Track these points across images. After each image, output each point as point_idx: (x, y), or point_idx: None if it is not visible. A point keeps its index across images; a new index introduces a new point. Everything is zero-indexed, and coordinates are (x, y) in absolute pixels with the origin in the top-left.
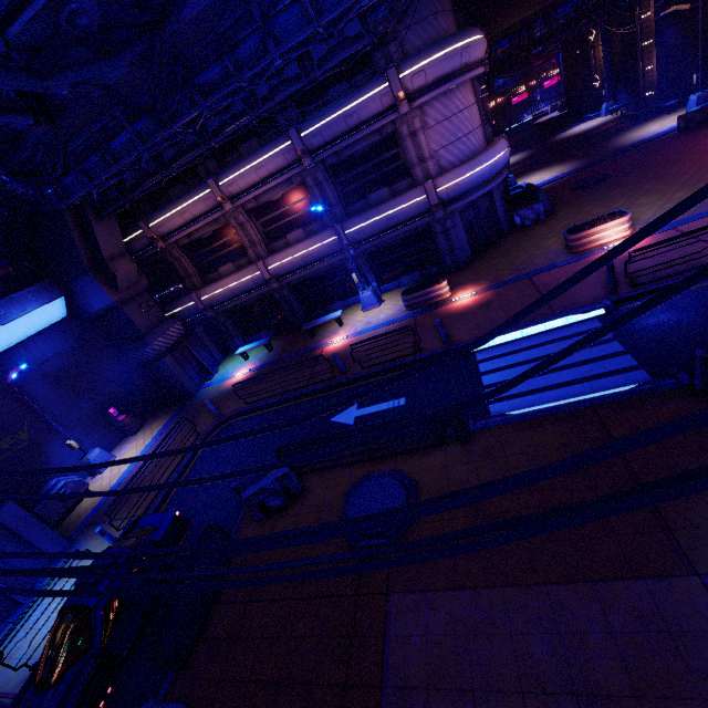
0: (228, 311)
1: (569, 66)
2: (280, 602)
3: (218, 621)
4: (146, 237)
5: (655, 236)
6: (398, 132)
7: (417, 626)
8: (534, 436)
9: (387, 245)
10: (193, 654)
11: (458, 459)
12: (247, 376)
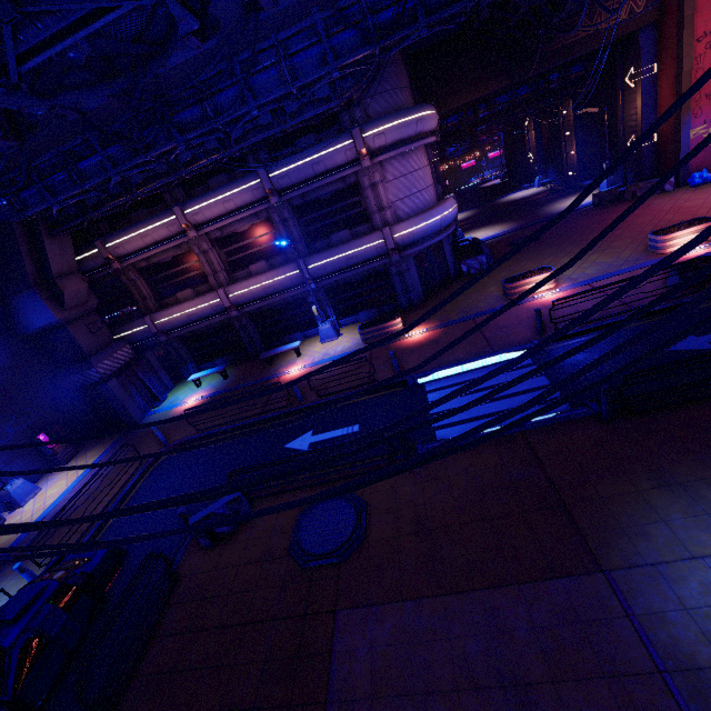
0: (183, 337)
1: (508, 143)
2: (224, 629)
3: (154, 655)
4: (101, 257)
5: (575, 289)
6: (360, 182)
7: (363, 640)
8: (474, 458)
9: (347, 282)
10: (123, 694)
11: (406, 480)
12: (199, 403)
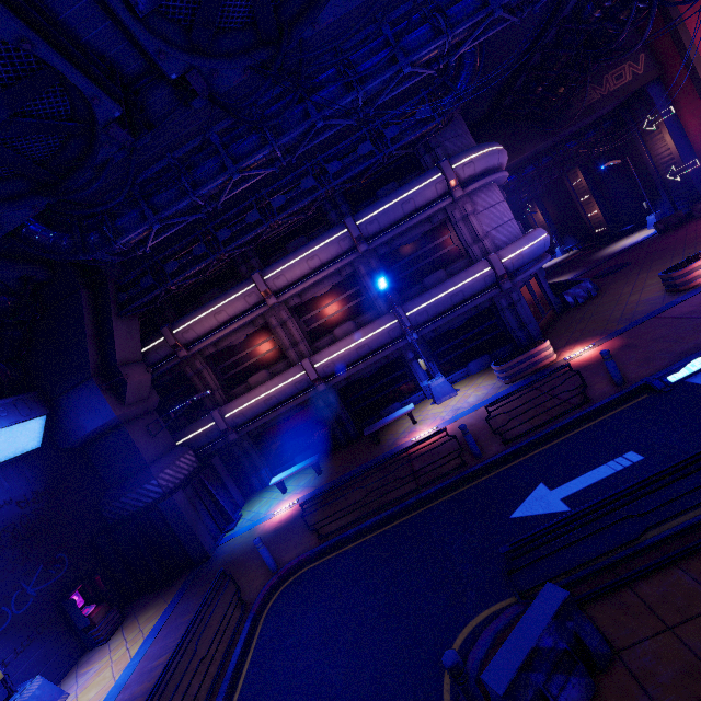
0: (254, 433)
1: None
2: None
3: None
4: (167, 345)
5: None
6: (450, 217)
7: None
8: None
9: (447, 329)
10: None
11: None
12: (296, 508)
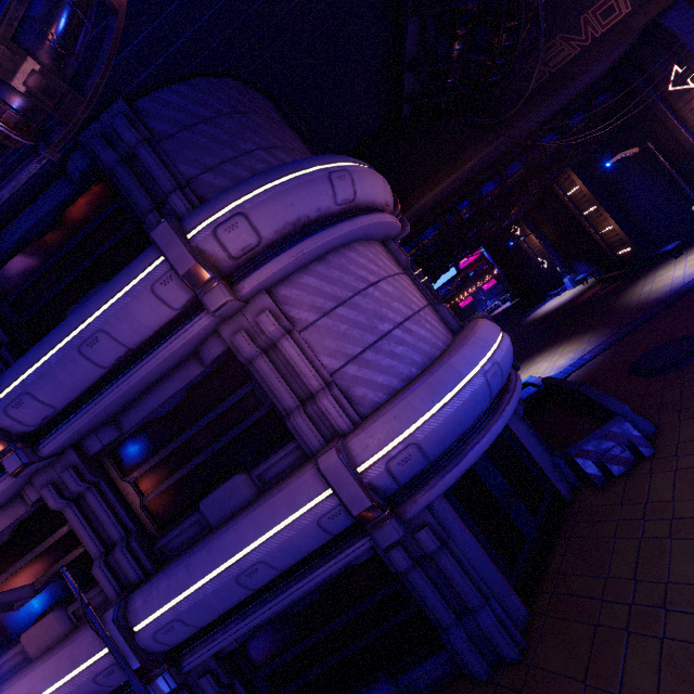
0: None
1: (503, 264)
2: None
3: None
4: None
5: None
6: (233, 349)
7: None
8: None
9: (282, 612)
10: None
11: None
12: None
